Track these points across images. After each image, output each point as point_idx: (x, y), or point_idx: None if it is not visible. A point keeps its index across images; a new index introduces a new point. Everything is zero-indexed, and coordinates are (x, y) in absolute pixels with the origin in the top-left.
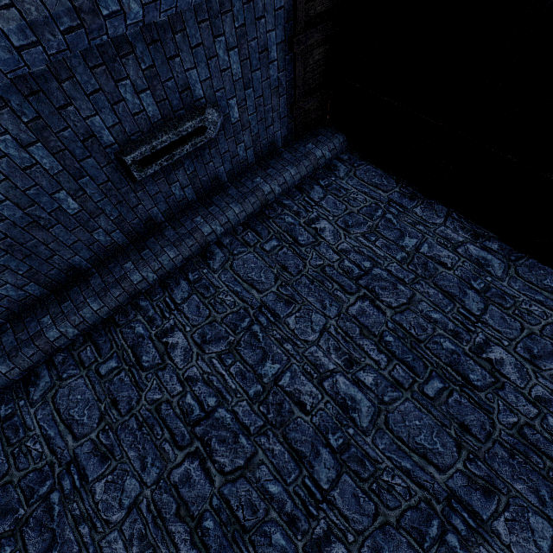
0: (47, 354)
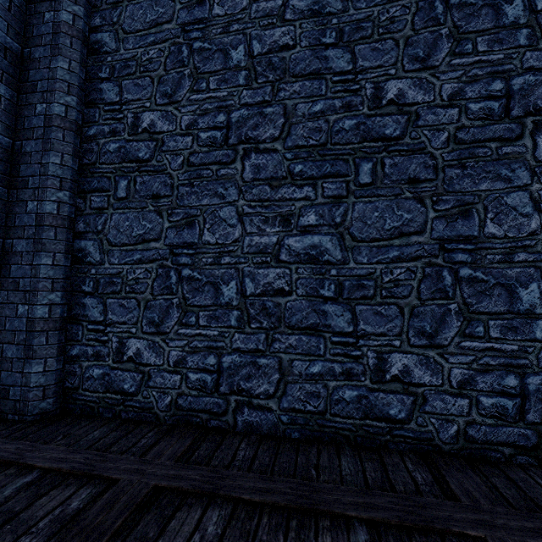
0: (67, 229)
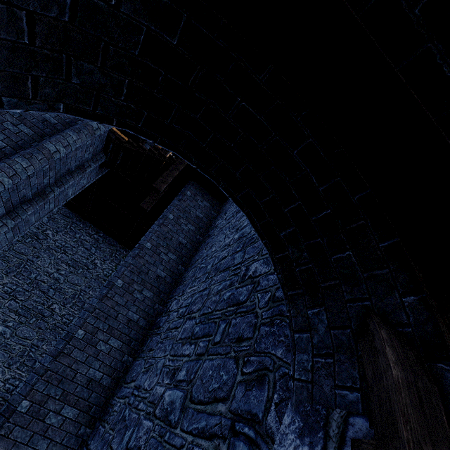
0: None
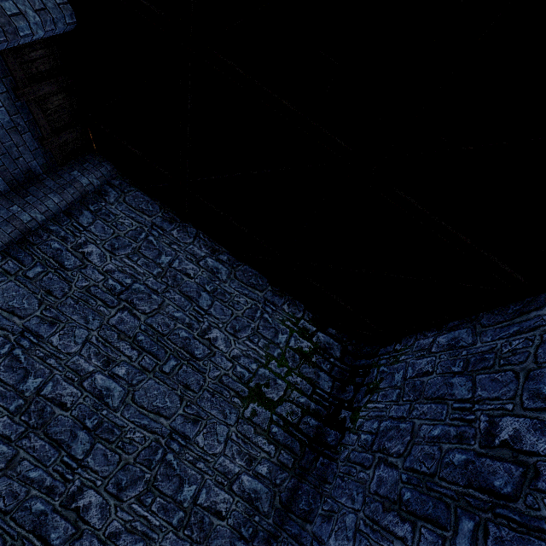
0: None
